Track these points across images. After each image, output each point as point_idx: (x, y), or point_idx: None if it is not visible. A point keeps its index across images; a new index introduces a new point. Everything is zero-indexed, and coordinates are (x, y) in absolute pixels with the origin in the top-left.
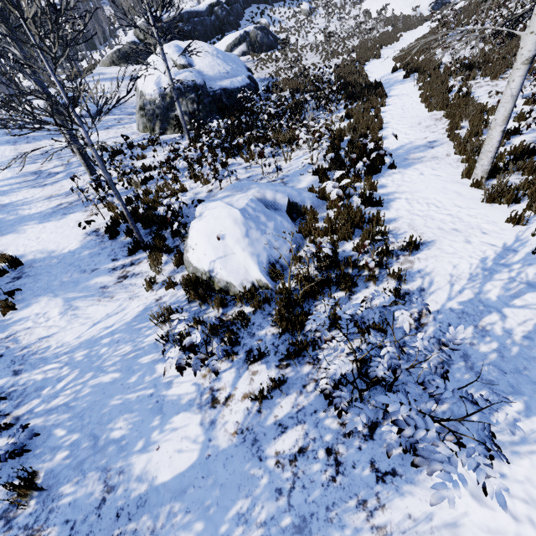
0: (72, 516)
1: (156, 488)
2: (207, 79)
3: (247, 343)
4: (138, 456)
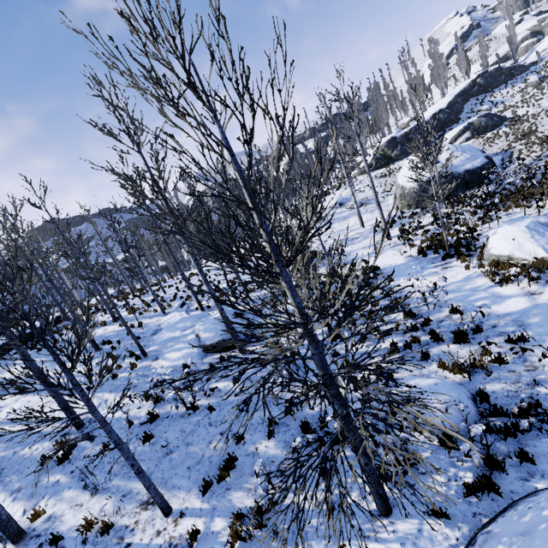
0: (476, 317)
1: (512, 311)
2: (452, 168)
3: (545, 278)
4: (497, 307)
